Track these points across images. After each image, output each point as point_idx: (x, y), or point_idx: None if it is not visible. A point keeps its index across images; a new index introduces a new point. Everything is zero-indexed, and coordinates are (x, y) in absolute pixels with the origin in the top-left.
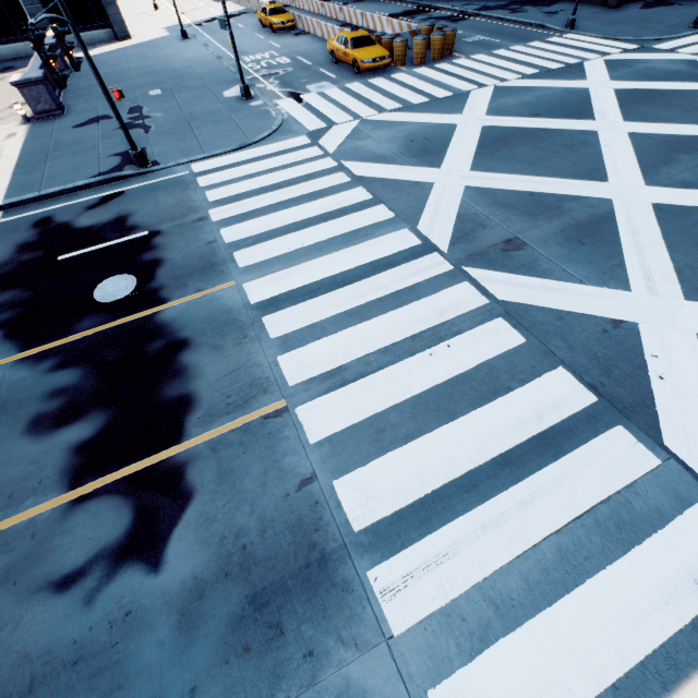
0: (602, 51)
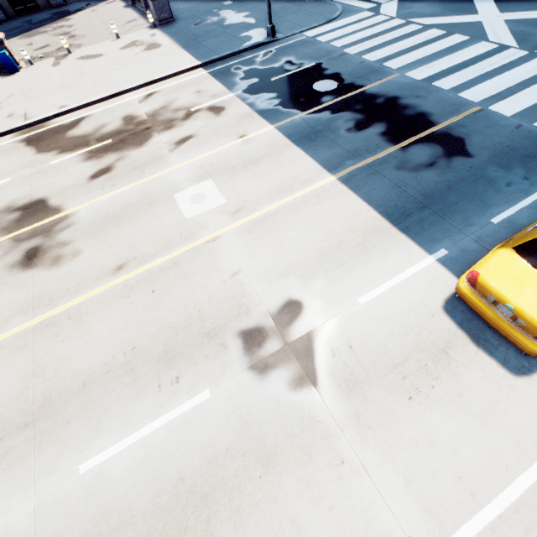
0: None
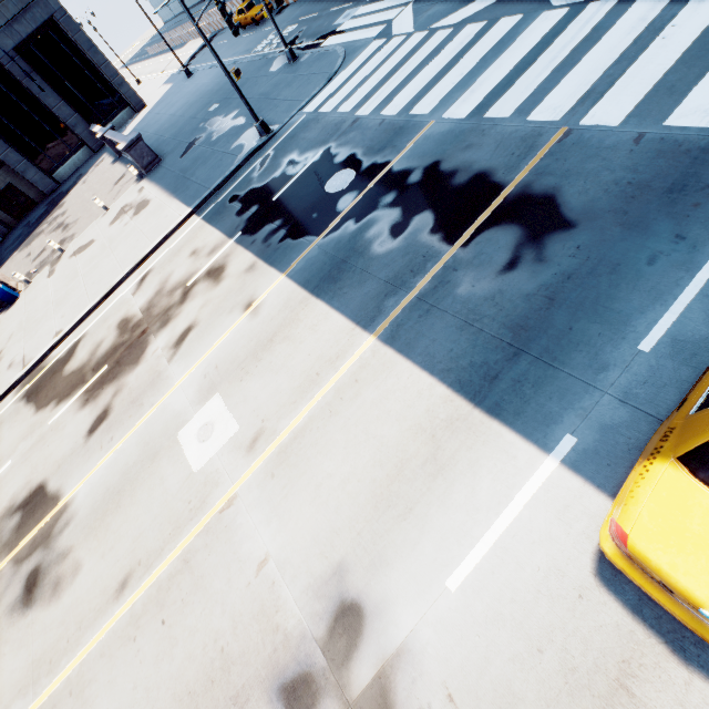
0: None
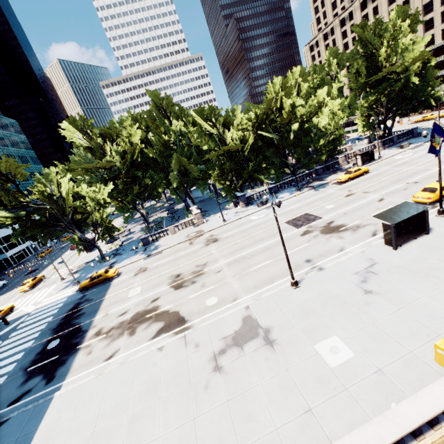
0: None
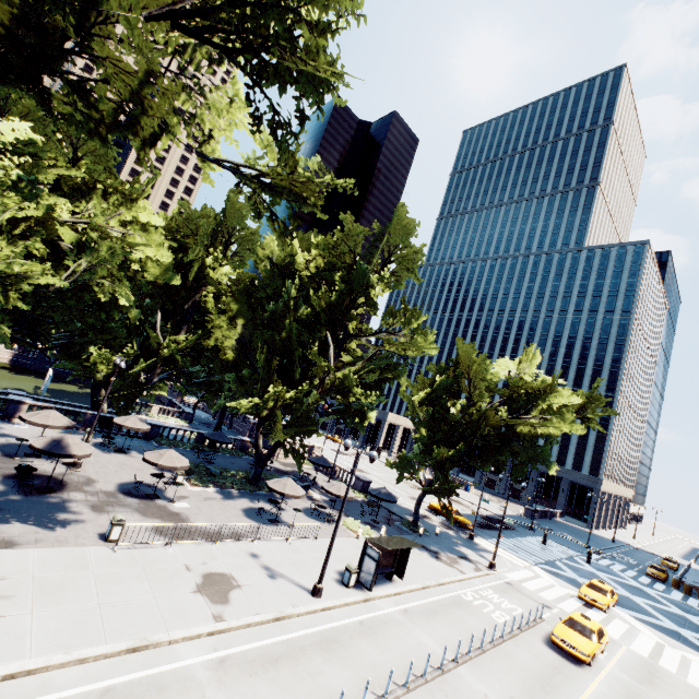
0: None
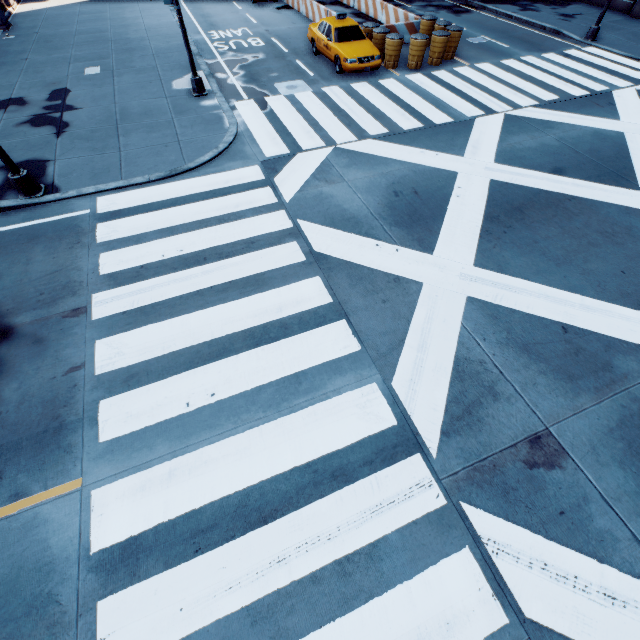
0: (633, 77)
